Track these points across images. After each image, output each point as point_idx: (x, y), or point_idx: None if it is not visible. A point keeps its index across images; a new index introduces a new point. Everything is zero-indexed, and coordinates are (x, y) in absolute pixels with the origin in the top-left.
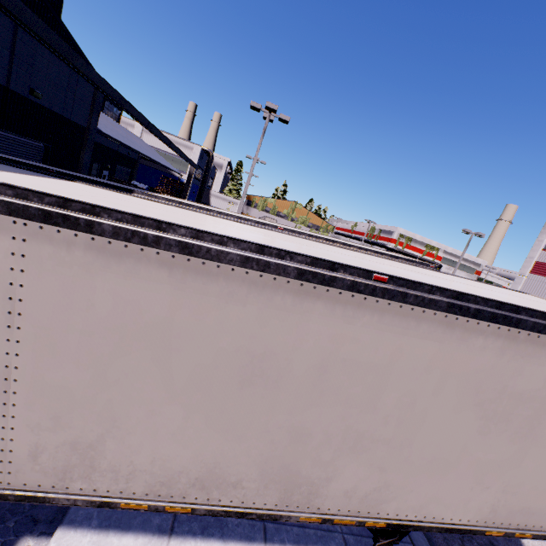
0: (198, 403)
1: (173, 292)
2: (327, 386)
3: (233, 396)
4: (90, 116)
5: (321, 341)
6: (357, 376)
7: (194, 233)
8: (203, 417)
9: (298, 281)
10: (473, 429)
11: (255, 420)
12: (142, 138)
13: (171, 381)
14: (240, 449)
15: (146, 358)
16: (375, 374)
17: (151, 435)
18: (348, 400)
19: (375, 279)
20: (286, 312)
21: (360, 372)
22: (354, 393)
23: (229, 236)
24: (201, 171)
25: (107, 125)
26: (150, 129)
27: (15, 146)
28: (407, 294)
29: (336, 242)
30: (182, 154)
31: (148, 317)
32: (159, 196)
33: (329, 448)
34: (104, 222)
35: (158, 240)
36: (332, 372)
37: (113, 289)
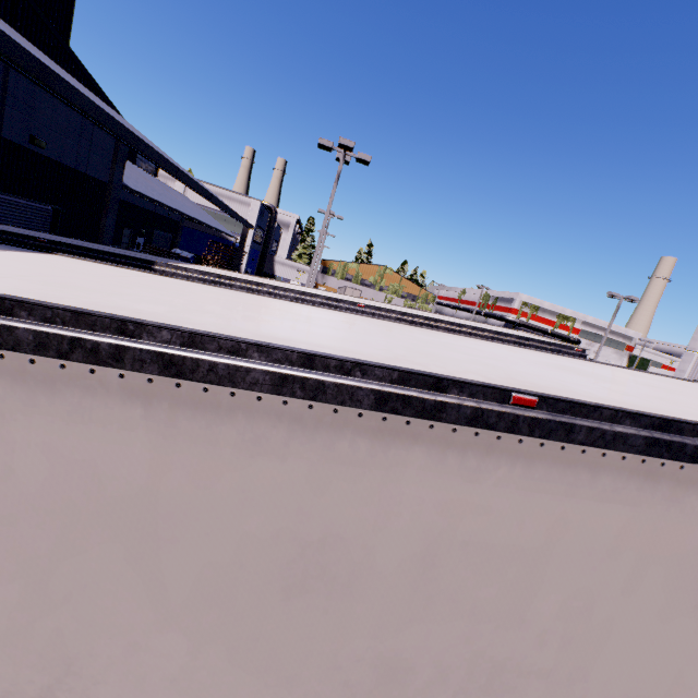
0: (213, 627)
1: (155, 442)
2: (437, 587)
3: (273, 612)
4: (112, 168)
5: (423, 514)
6: (490, 569)
7: (187, 337)
8: (223, 650)
9: (377, 412)
10: (692, 646)
11: (314, 650)
12: (186, 194)
13: (163, 594)
14: (291, 697)
15: (115, 557)
16: (521, 565)
17: (135, 683)
18: (475, 610)
19: (516, 402)
20: (358, 468)
21: (494, 562)
22: (485, 598)
23: (247, 341)
24: (262, 232)
25: (138, 180)
26: (180, 178)
27: (13, 210)
28: (573, 427)
29: (440, 322)
30: (229, 211)
31: (112, 488)
32: (189, 268)
33: (446, 689)
34: (18, 325)
35: (119, 353)
36: (445, 564)
37: (47, 443)
